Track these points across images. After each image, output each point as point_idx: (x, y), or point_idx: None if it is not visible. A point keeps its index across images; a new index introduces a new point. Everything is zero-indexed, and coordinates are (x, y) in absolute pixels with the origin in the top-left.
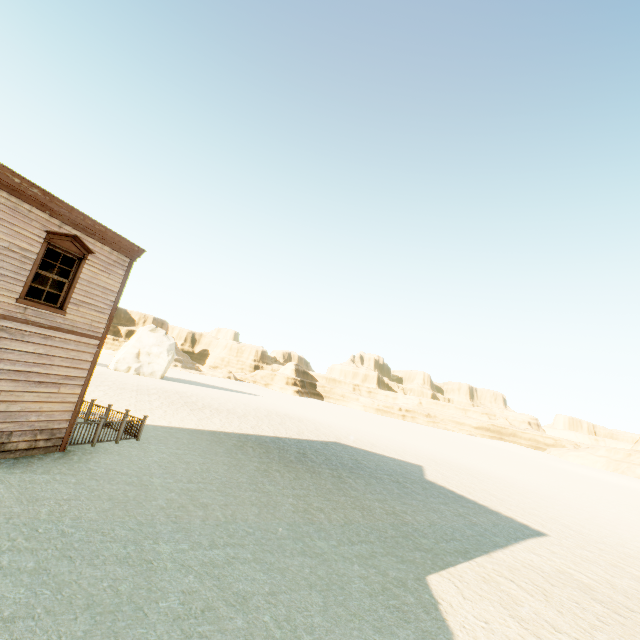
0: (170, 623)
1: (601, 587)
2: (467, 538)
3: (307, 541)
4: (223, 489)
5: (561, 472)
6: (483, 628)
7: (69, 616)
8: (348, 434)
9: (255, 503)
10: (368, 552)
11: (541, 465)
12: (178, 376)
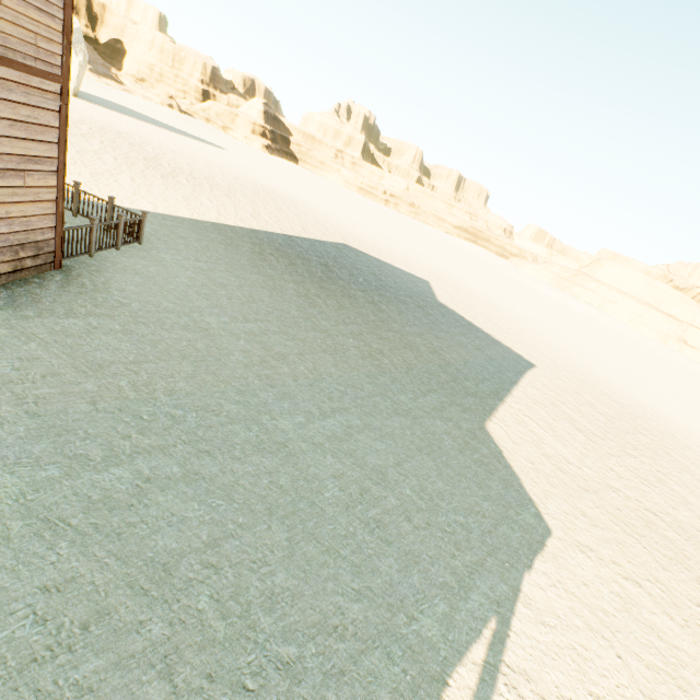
0: (346, 514)
1: (577, 417)
2: (492, 376)
3: (391, 397)
4: (285, 330)
5: (521, 286)
6: (533, 469)
7: (262, 527)
8: (349, 231)
9: (325, 349)
10: (439, 403)
11: (506, 277)
12: (95, 91)
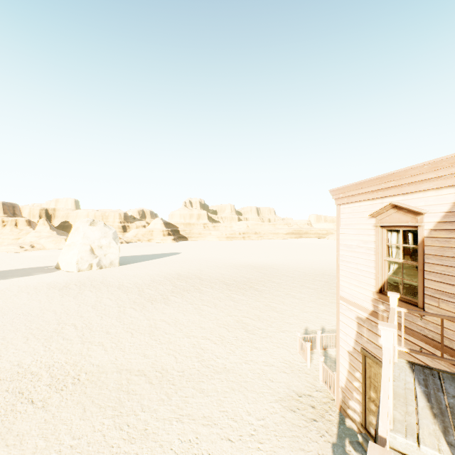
0: None
1: None
2: None
3: None
4: None
5: None
6: None
7: None
8: (308, 267)
9: None
10: None
11: None
12: None
